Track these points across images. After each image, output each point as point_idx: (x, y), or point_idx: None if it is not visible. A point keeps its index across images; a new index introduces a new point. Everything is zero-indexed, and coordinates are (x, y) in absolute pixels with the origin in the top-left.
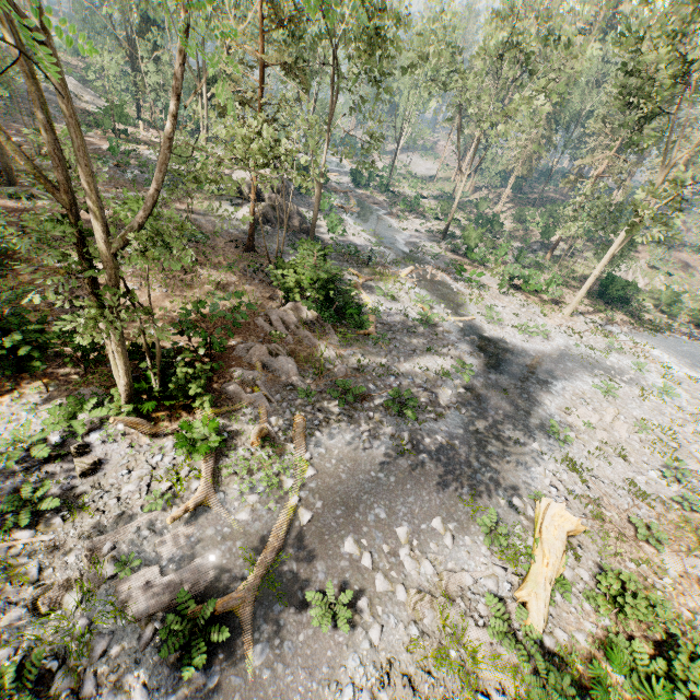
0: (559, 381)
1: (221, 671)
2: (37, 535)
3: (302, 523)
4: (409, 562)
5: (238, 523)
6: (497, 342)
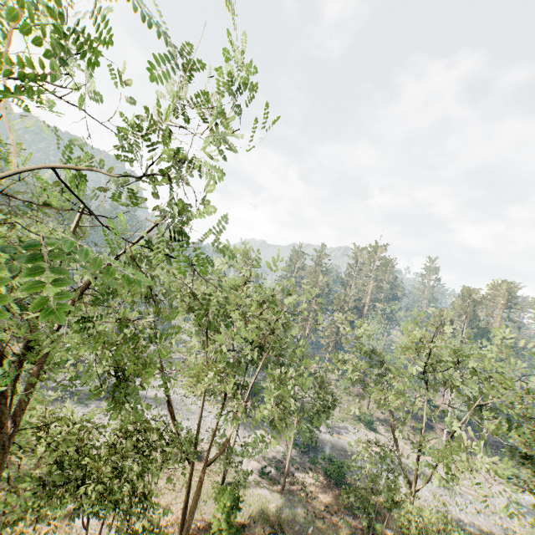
0: None
1: None
2: None
3: None
4: None
5: None
6: None
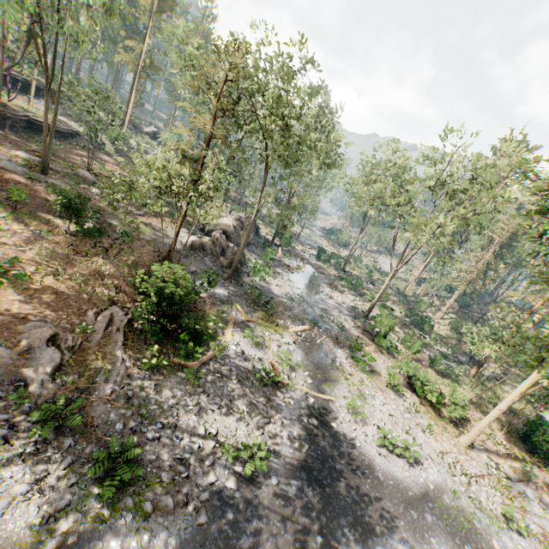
0: (396, 537)
1: None
2: None
3: None
4: None
5: None
6: (340, 440)
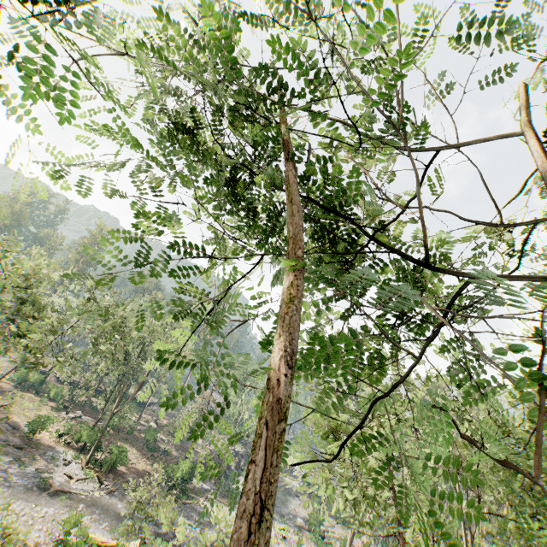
0: None
1: (39, 490)
2: (48, 464)
3: (81, 496)
4: (86, 516)
5: (72, 487)
6: None
